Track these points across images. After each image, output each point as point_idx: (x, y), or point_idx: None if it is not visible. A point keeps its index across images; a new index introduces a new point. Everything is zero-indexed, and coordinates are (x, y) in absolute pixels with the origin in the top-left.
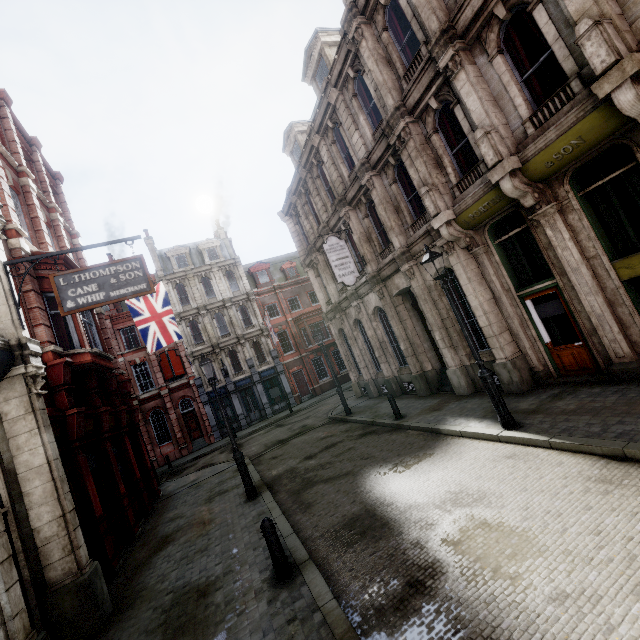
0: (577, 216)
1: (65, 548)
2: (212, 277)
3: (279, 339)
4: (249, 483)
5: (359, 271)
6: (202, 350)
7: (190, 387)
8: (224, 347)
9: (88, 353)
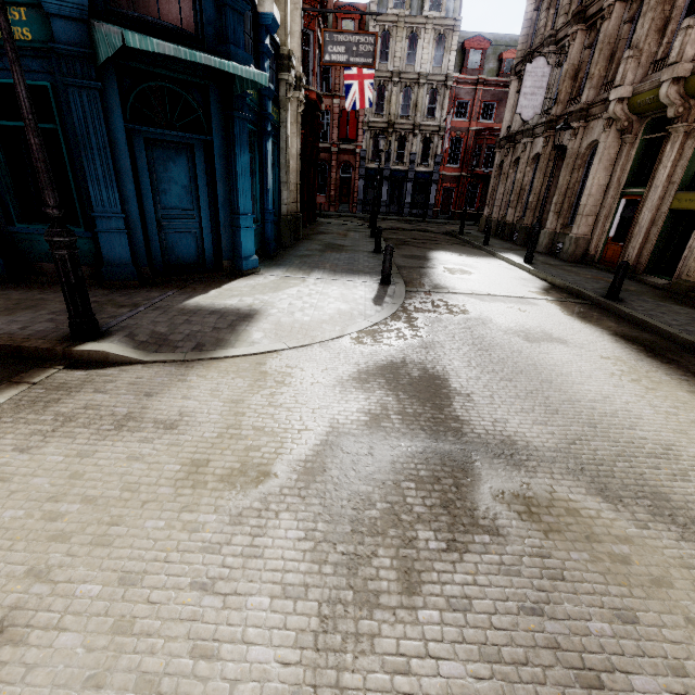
0: (691, 144)
1: (294, 199)
2: (421, 36)
3: (451, 146)
4: (374, 228)
5: (548, 108)
6: (378, 123)
7: (355, 155)
8: (398, 130)
9: (315, 93)
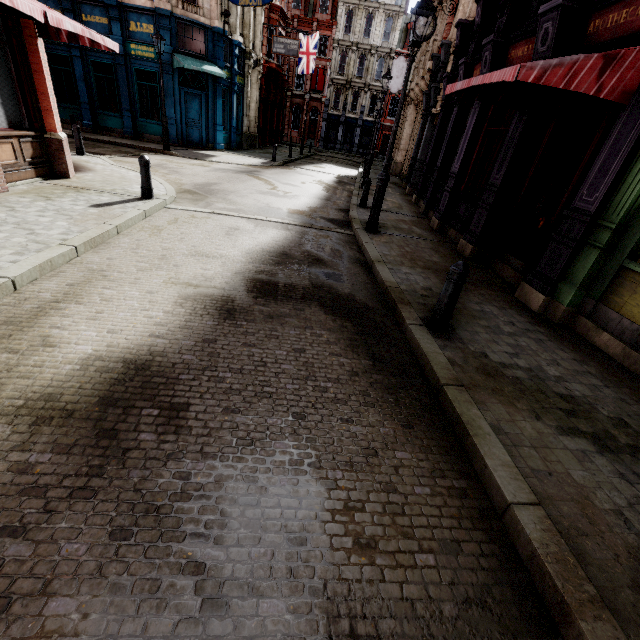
0: None
1: (254, 125)
2: (376, 17)
3: (391, 103)
4: (302, 149)
5: None
6: (339, 80)
7: (321, 103)
8: (353, 87)
9: (275, 64)
